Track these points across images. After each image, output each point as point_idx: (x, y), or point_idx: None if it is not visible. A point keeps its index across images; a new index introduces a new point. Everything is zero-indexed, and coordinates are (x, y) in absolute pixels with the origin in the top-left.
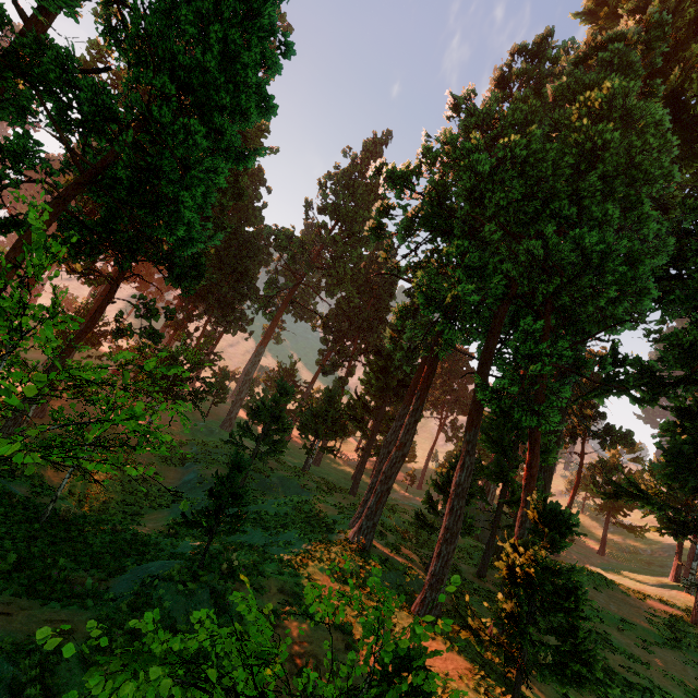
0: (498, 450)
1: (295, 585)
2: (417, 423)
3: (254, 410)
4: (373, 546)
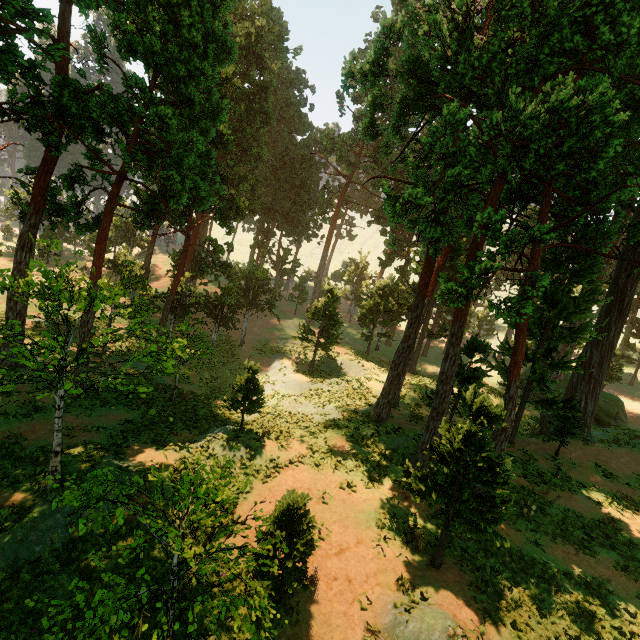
0: None
1: (312, 444)
2: (419, 318)
3: (310, 312)
4: (391, 418)
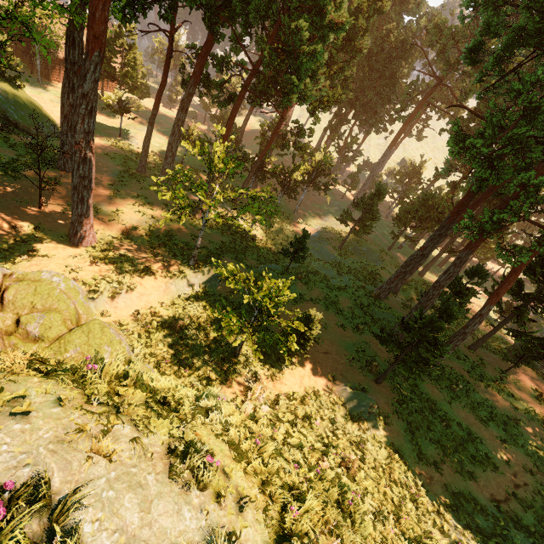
0: (529, 275)
1: (327, 295)
2: (440, 236)
3: (356, 202)
4: (387, 299)
